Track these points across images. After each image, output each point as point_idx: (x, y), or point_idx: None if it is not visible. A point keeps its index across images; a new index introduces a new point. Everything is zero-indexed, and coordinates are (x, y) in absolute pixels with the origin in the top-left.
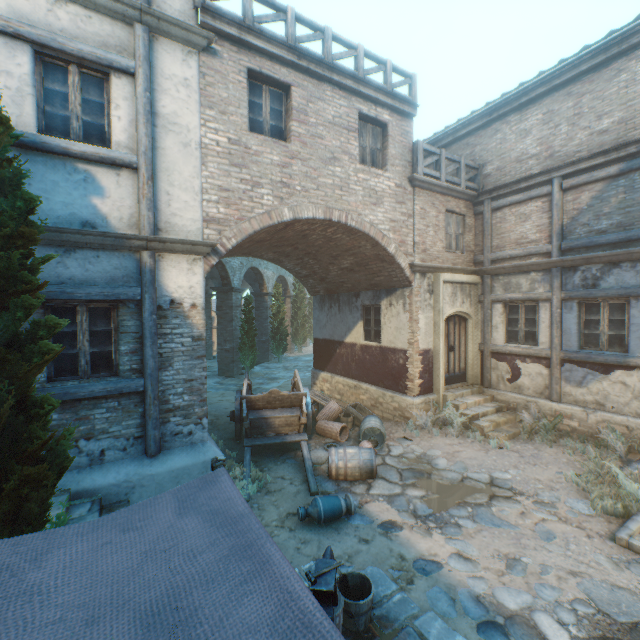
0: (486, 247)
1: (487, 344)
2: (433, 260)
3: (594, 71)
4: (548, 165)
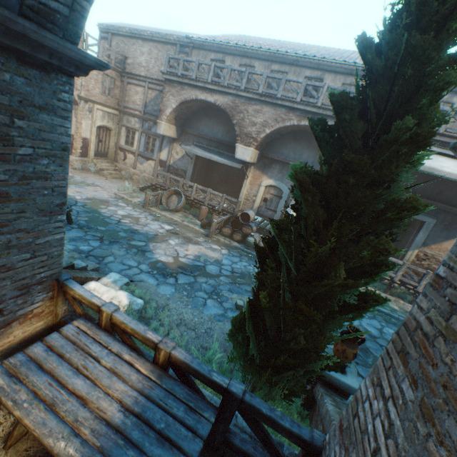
0: (123, 100)
1: (118, 144)
2: (93, 97)
3: (164, 44)
4: (147, 74)
